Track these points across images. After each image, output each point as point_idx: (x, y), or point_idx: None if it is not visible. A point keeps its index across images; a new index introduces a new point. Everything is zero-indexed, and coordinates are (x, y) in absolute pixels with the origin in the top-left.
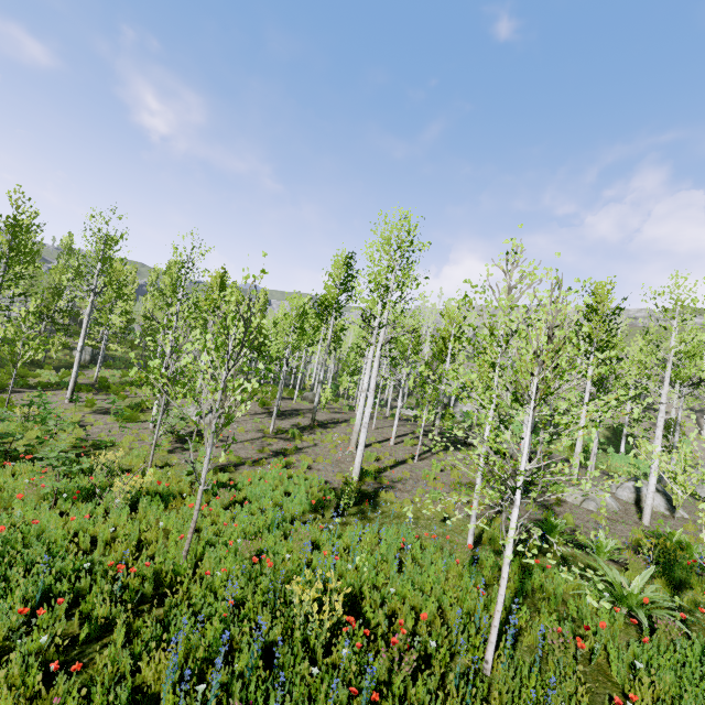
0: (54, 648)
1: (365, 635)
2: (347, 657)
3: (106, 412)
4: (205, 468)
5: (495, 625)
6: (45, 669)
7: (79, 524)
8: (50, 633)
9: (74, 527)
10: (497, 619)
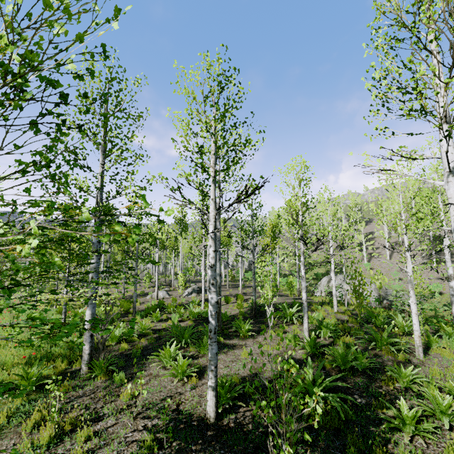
0: None
1: None
2: None
3: None
4: None
5: None
6: None
7: None
8: None
9: None
10: None
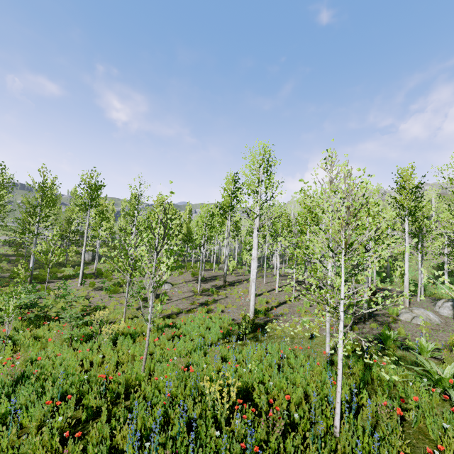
0: (67, 424)
1: (252, 412)
2: (241, 426)
3: (101, 289)
4: (150, 314)
5: (337, 401)
6: (63, 437)
7: (84, 355)
8: (65, 417)
9: (81, 356)
10: (338, 397)
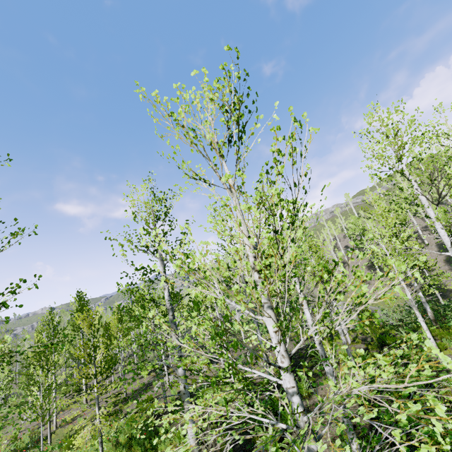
0: None
1: None
2: None
3: None
4: None
5: None
6: None
7: None
8: None
9: None
10: None
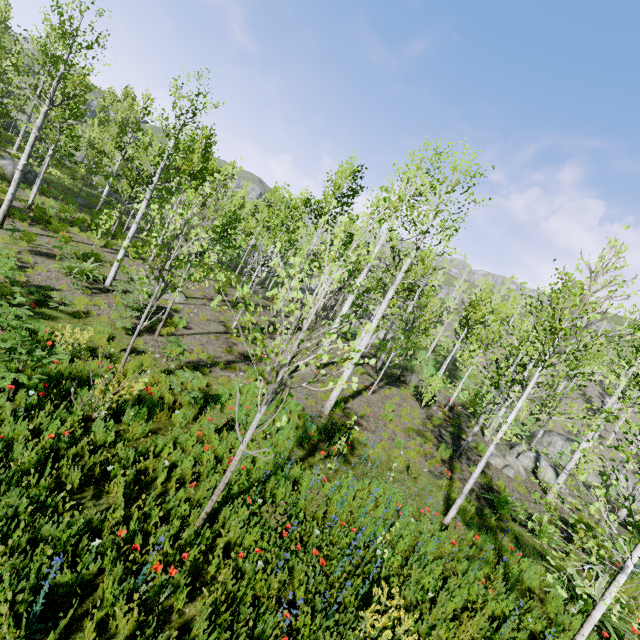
0: None
1: None
2: None
3: (47, 254)
4: (254, 427)
5: None
6: None
7: (55, 442)
8: None
9: (47, 443)
10: None
